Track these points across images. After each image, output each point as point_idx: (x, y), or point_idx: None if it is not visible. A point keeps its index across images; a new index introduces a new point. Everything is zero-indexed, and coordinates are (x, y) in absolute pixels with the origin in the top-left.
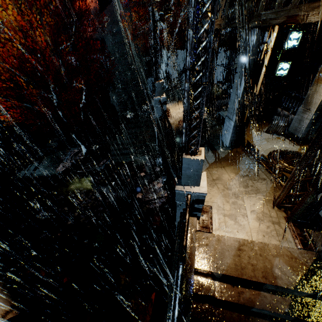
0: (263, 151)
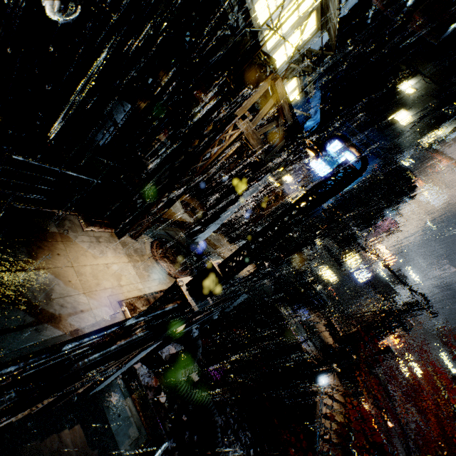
0: (192, 220)
